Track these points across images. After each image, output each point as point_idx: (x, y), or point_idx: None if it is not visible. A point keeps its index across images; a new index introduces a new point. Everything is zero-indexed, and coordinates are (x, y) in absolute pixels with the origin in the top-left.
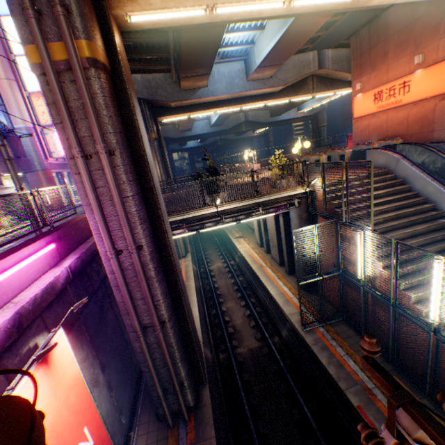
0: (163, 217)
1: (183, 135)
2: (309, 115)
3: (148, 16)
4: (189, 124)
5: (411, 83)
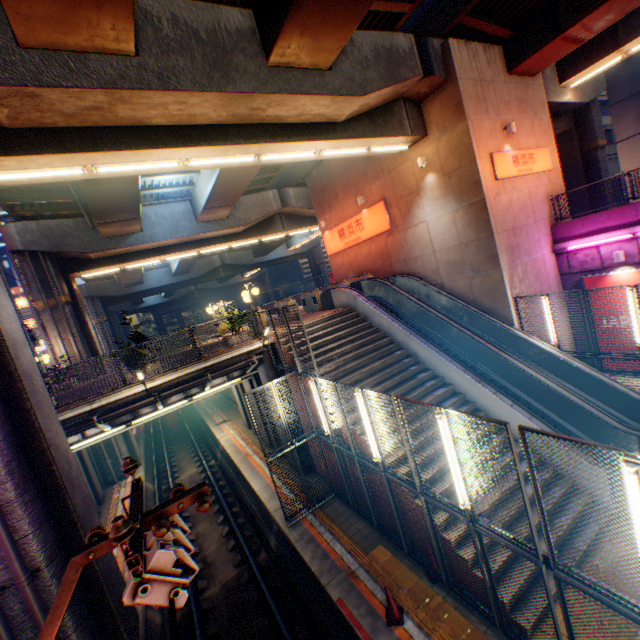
0: (34, 409)
1: (131, 290)
2: (302, 251)
3: (4, 175)
4: (137, 276)
5: (363, 221)
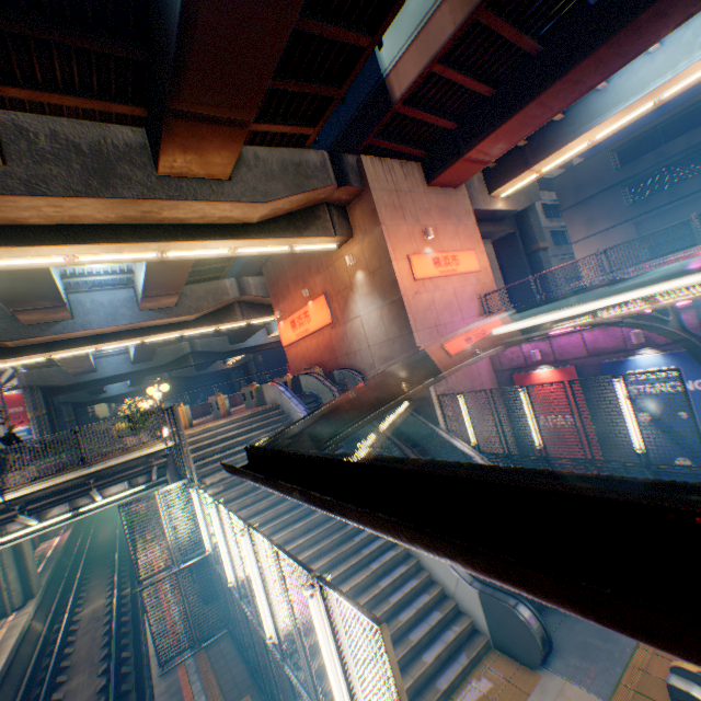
0: None
1: (80, 379)
2: None
3: None
4: (85, 363)
5: (310, 313)
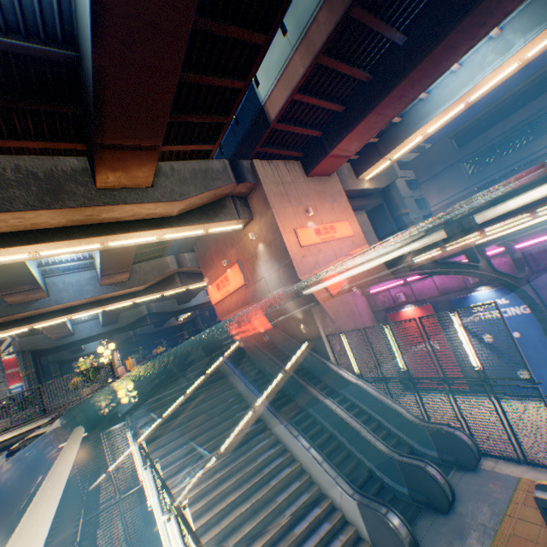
0: None
1: (61, 341)
2: None
3: None
4: (64, 329)
5: (229, 277)
